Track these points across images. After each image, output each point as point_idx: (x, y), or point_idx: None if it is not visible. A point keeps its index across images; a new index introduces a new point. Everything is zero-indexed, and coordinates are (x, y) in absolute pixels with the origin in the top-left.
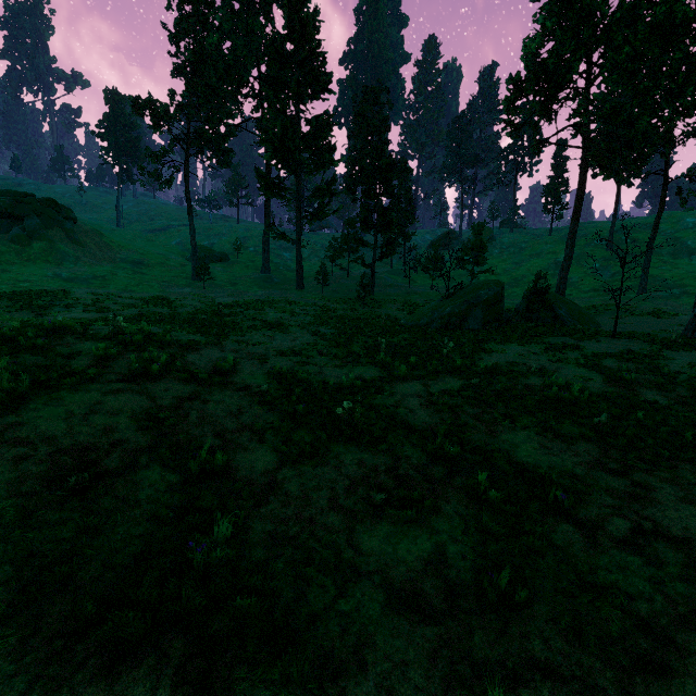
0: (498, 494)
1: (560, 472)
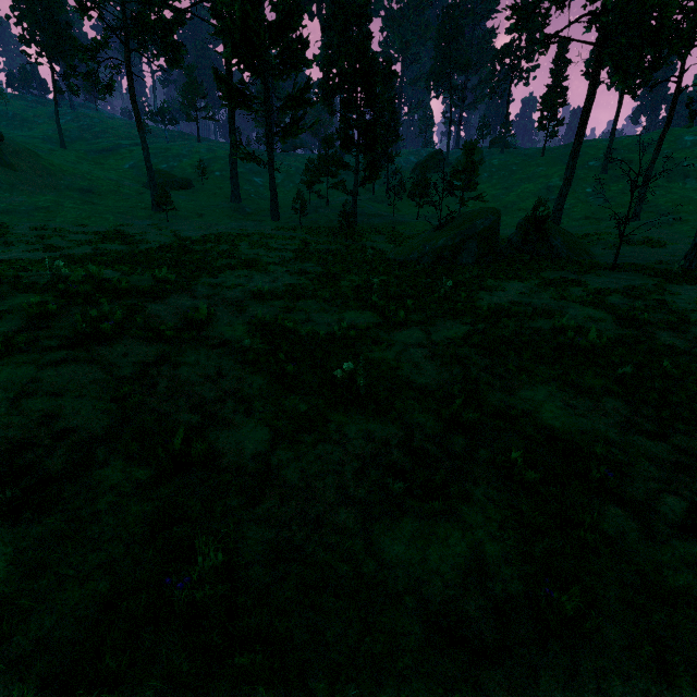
0: (536, 474)
1: (593, 437)
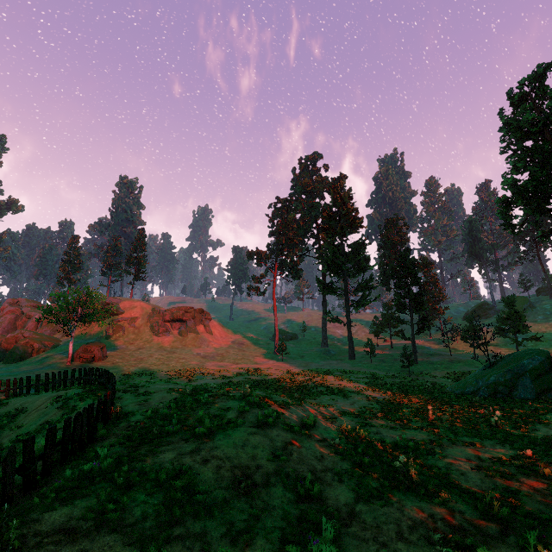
0: None
1: None
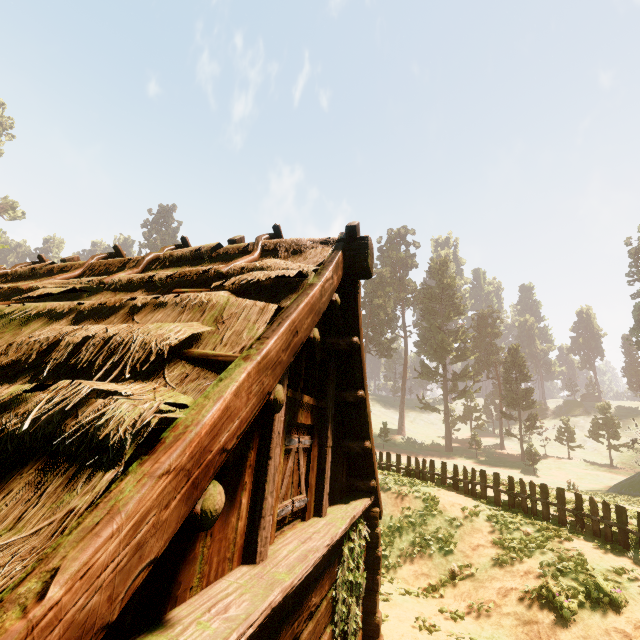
0: None
1: None
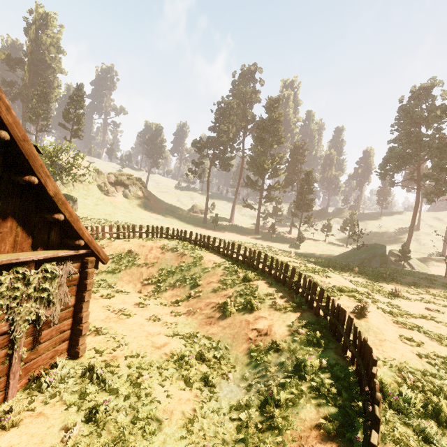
0: None
1: None
